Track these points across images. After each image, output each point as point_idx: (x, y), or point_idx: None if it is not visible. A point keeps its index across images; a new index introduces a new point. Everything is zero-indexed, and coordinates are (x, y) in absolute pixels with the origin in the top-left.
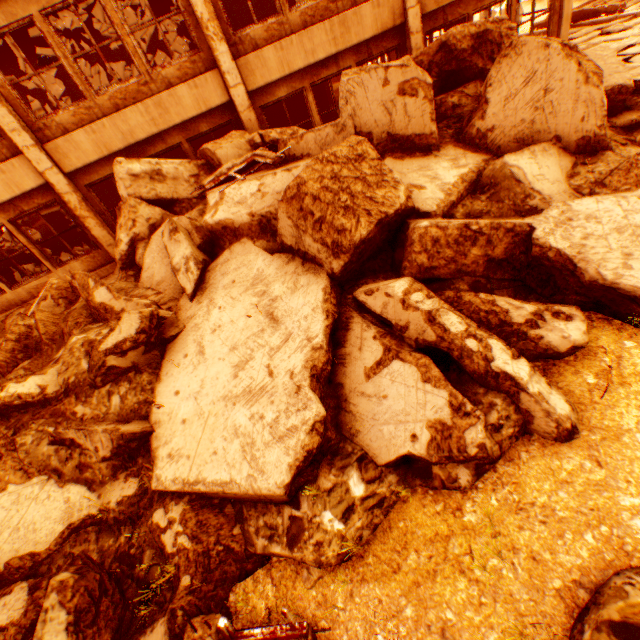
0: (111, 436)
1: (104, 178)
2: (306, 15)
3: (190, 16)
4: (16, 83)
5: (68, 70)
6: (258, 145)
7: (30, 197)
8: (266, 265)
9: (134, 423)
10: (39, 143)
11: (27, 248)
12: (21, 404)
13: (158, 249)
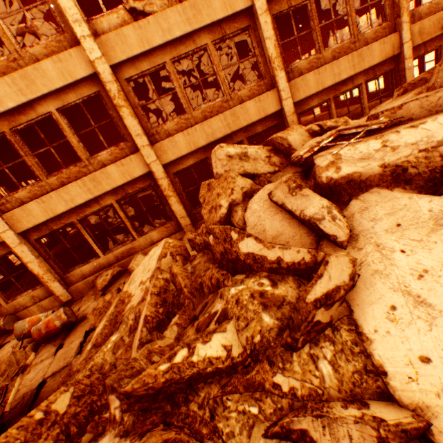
0: (378, 432)
1: (186, 167)
2: (334, 52)
3: (261, 57)
4: (144, 105)
5: (178, 95)
6: (315, 132)
7: (134, 183)
8: (440, 205)
9: (377, 406)
10: (150, 144)
11: (122, 221)
12: (210, 371)
13: (262, 209)
